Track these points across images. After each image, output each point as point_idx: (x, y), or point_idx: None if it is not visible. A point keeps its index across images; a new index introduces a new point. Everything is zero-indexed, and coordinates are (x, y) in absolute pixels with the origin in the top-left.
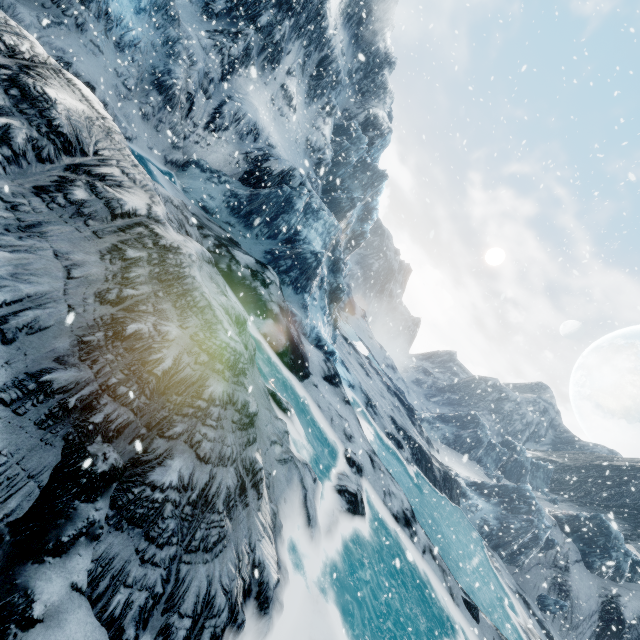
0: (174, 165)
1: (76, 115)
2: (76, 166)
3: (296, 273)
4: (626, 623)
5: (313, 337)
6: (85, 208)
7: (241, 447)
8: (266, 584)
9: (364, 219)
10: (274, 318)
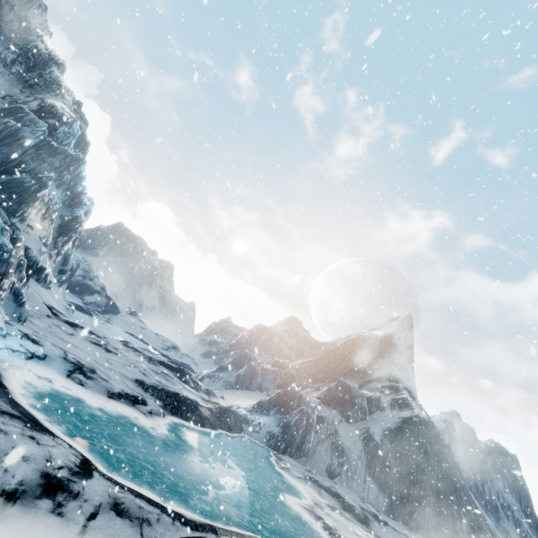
0: None
1: None
2: None
3: None
4: (379, 444)
5: None
6: None
7: None
8: None
9: (73, 204)
10: None
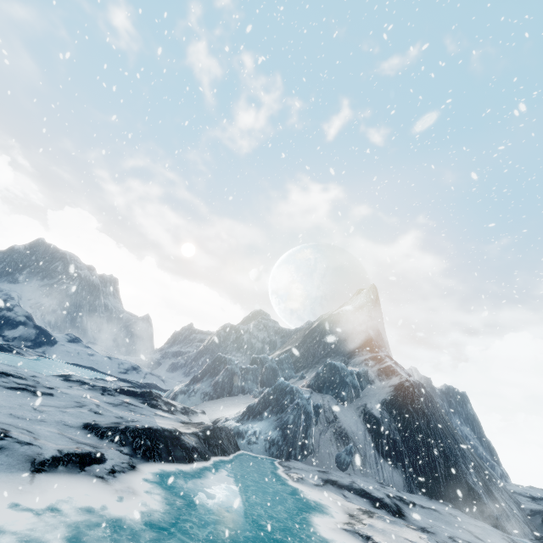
0: None
1: None
2: None
3: None
4: (379, 419)
5: None
6: None
7: None
8: None
9: None
10: None
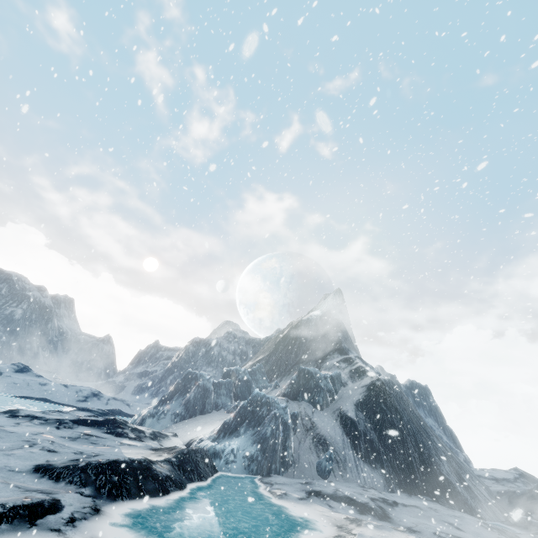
0: None
1: None
2: None
3: None
4: (356, 421)
5: None
6: None
7: None
8: None
9: None
10: None
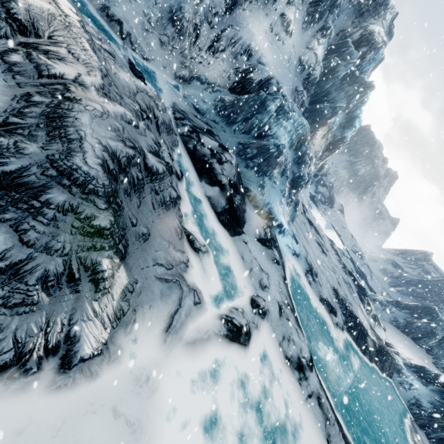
0: (182, 79)
1: (38, 10)
2: (27, 43)
3: (259, 160)
4: None
5: (265, 210)
6: (16, 67)
7: (80, 248)
8: (74, 352)
9: (346, 126)
10: (221, 187)
